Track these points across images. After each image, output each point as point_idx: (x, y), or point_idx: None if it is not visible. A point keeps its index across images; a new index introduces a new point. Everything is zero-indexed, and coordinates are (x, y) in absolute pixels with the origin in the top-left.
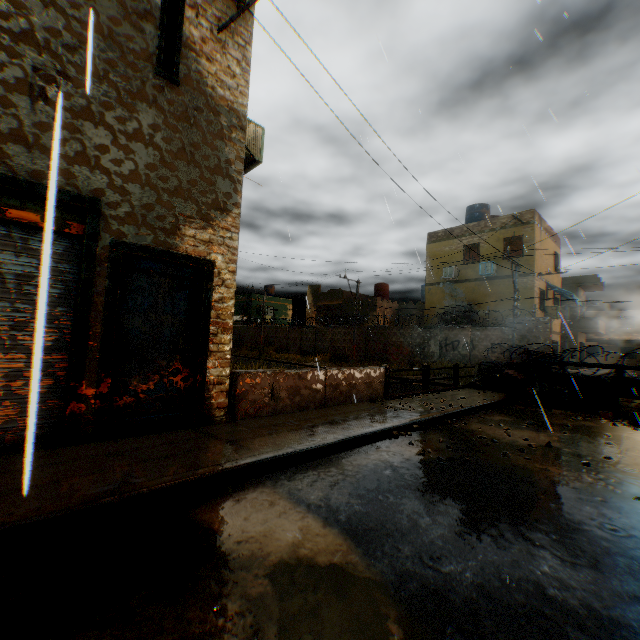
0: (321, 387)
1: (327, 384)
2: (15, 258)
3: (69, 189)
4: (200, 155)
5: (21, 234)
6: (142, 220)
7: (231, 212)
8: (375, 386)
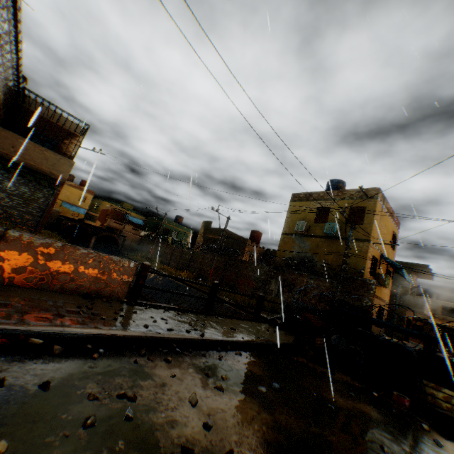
0: None
1: (2, 250)
2: None
3: None
4: None
5: None
6: None
7: None
8: (111, 281)
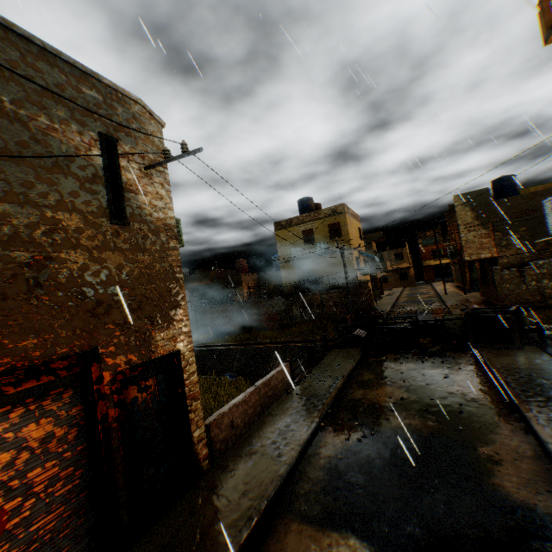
0: (258, 401)
1: (261, 396)
2: (37, 427)
3: (73, 351)
4: (153, 272)
5: (37, 404)
6: (127, 346)
7: (181, 305)
8: (286, 380)
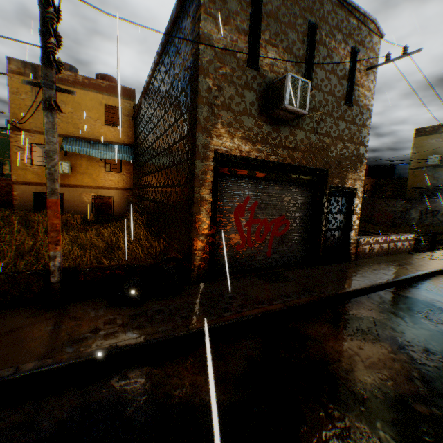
0: (386, 245)
1: (388, 243)
2: (300, 196)
3: (320, 167)
4: (355, 138)
5: (302, 187)
6: (337, 175)
7: (363, 162)
8: (408, 245)
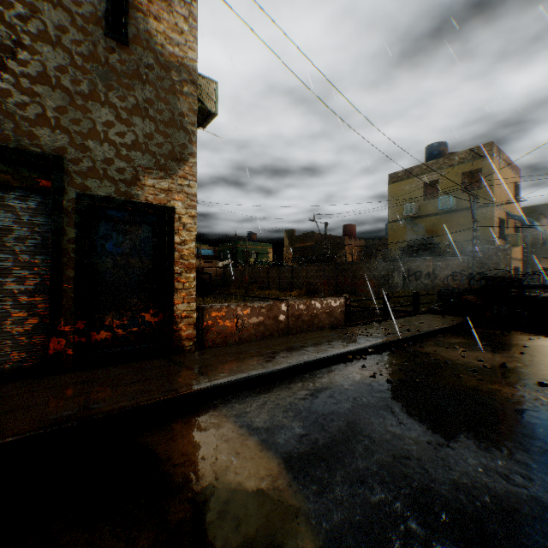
0: (283, 317)
1: (289, 314)
2: None
3: (34, 149)
4: (154, 110)
5: None
6: (104, 173)
7: (187, 162)
8: (336, 315)
